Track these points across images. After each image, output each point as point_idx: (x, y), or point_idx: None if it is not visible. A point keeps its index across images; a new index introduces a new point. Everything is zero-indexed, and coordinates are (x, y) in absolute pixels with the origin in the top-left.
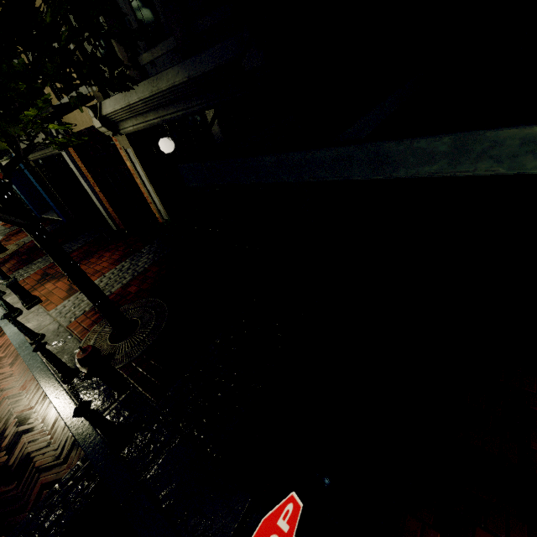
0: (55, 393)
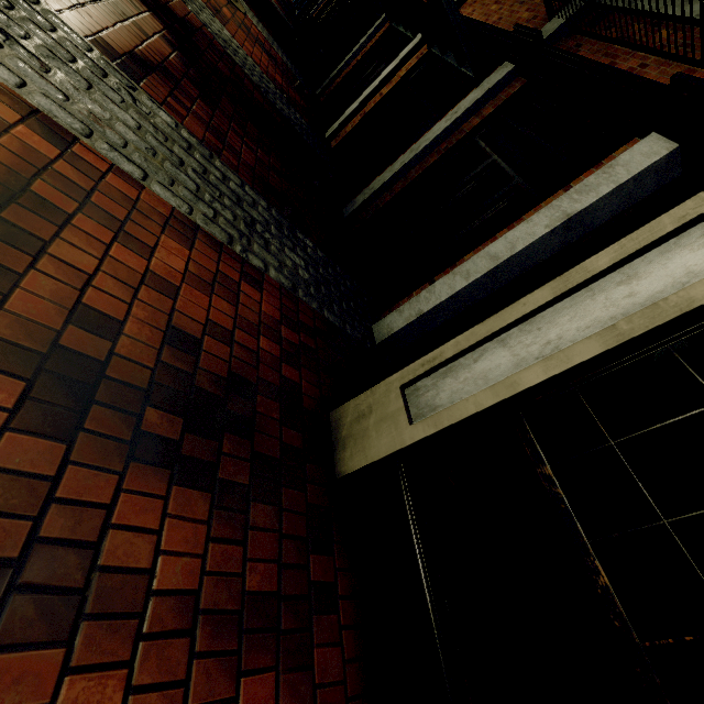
0: None
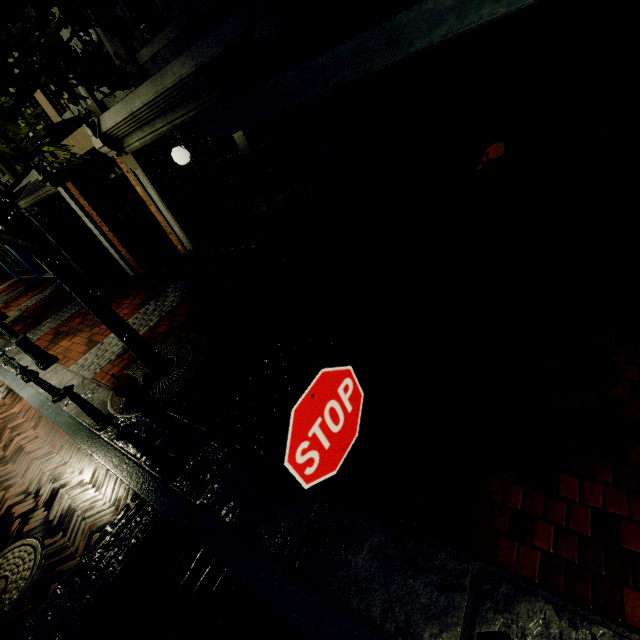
0: (91, 442)
